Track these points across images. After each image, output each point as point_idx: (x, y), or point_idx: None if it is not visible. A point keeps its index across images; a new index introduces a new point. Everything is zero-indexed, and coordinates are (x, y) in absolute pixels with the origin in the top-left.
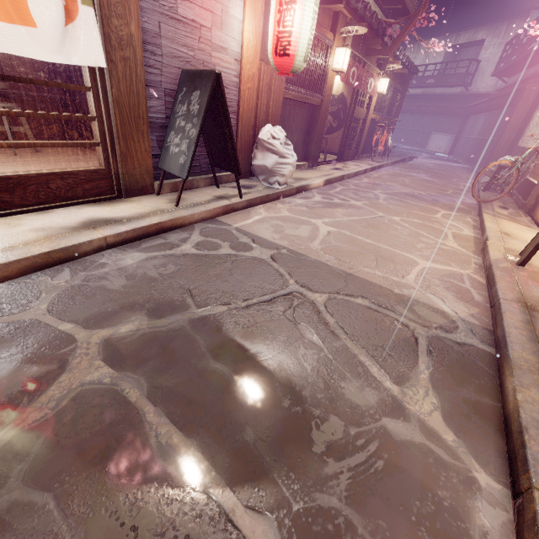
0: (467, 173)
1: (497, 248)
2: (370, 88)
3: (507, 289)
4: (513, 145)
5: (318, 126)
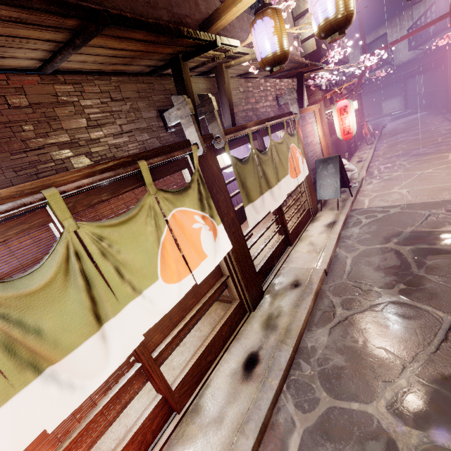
0: (435, 117)
1: None
2: None
3: None
4: None
5: (341, 147)
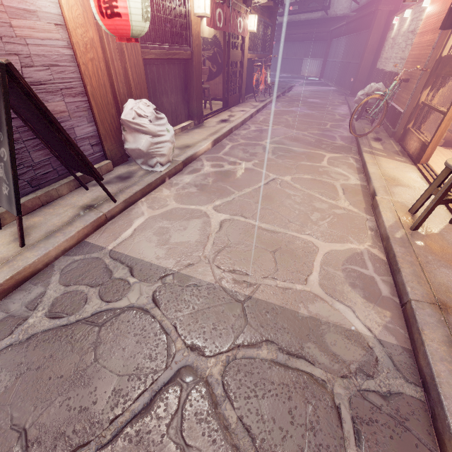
0: (338, 96)
1: (387, 207)
2: (240, 28)
3: (413, 279)
4: (372, 66)
5: (195, 81)
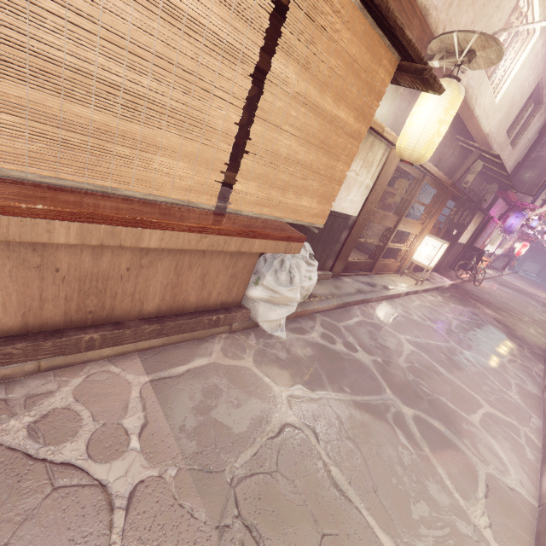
0: None
1: None
2: None
3: None
4: None
5: None
